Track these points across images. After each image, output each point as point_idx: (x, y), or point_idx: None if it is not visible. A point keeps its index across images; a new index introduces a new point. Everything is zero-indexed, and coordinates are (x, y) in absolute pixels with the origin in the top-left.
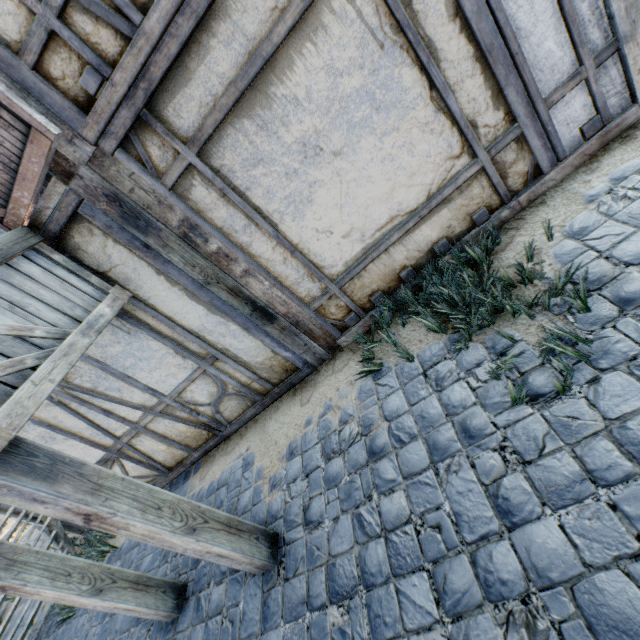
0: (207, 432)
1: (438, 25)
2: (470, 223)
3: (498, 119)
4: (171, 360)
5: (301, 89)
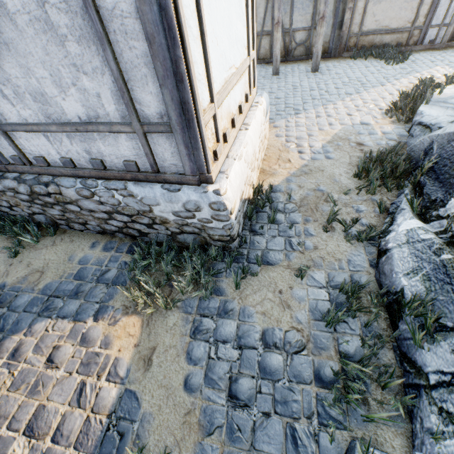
0: (283, 54)
1: None
2: (395, 45)
3: (422, 21)
4: (307, 17)
5: None
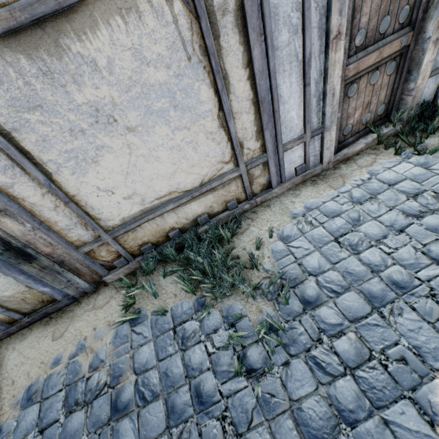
0: None
1: (235, 66)
2: (225, 207)
3: (256, 147)
4: None
5: (102, 56)
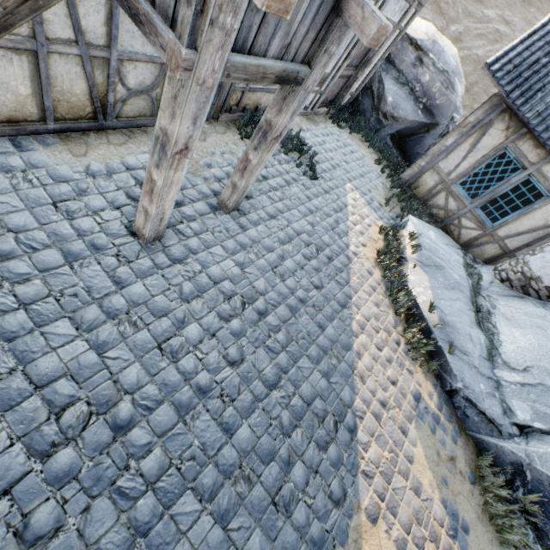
0: (91, 111)
1: None
2: None
3: None
4: None
5: None
